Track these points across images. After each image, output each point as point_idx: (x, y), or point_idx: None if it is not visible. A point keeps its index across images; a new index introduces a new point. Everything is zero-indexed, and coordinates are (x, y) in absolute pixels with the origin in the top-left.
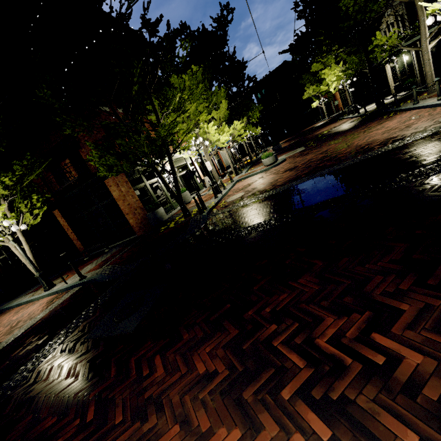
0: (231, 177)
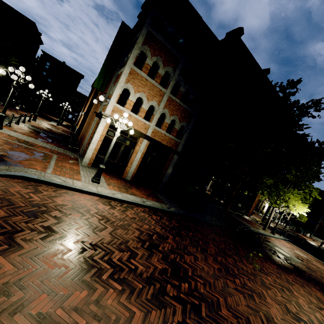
0: None
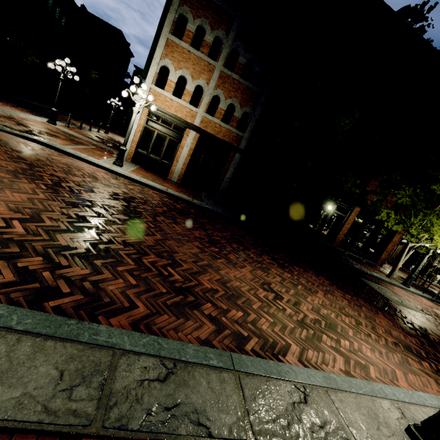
0: None
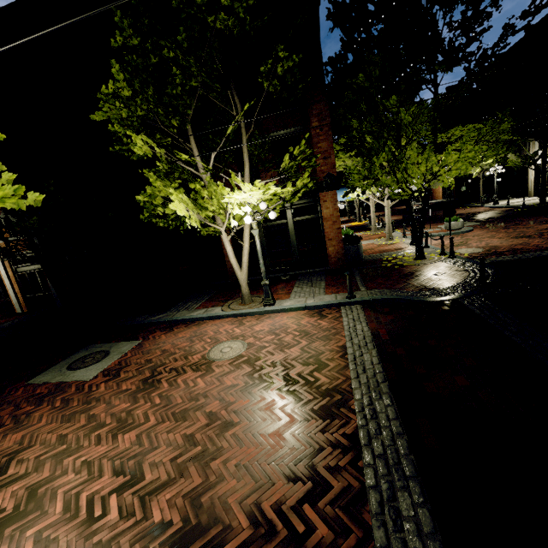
0: (405, 232)
